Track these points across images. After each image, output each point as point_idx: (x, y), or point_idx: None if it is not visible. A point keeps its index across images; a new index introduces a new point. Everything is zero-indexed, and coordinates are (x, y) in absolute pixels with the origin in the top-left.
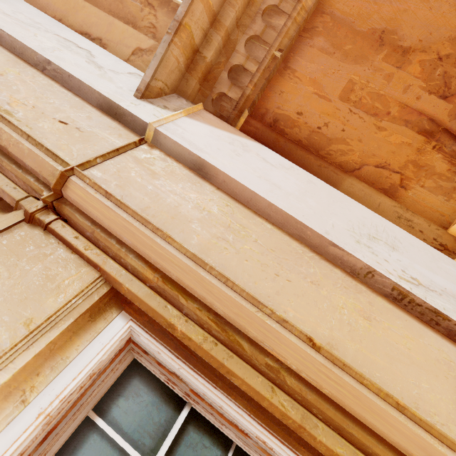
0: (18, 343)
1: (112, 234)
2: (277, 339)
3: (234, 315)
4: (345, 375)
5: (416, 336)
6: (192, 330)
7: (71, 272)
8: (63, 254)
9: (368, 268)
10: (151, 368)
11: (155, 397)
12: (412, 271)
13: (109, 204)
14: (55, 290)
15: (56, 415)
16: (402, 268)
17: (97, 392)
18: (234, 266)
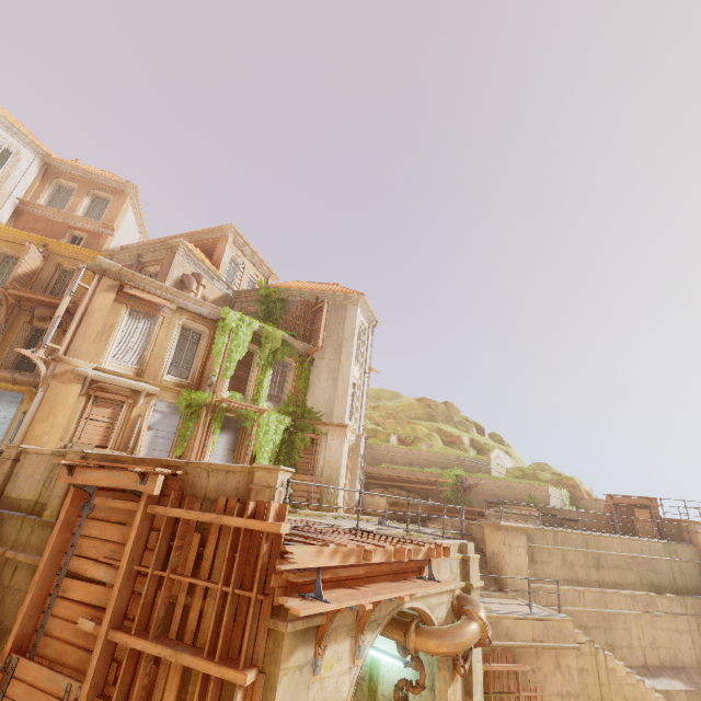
0: None
1: None
2: None
3: None
4: None
5: None
6: None
7: None
8: None
9: None
10: None
11: None
12: None
13: None
14: None
15: None
16: None
17: None
18: None
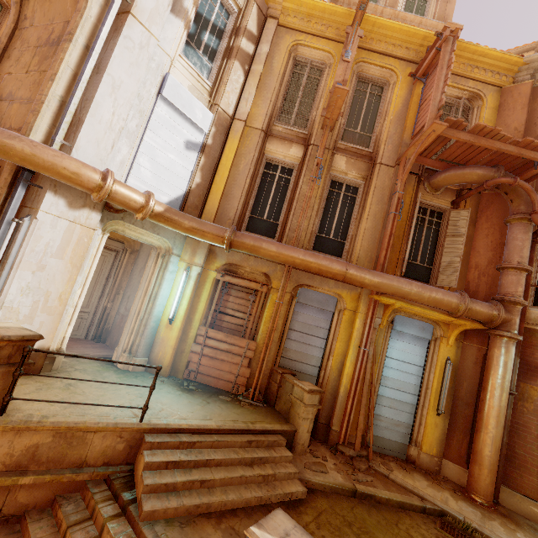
0: None
1: None
2: None
3: None
4: None
5: None
6: None
7: None
8: None
9: None
10: None
11: None
12: None
13: None
14: None
15: None
16: None
17: None
18: None
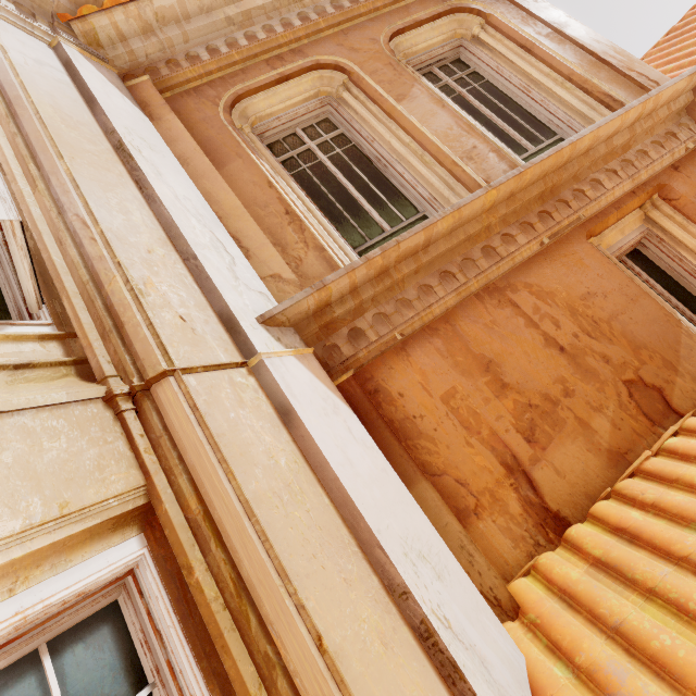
0: (47, 523)
1: (177, 447)
2: (288, 625)
3: (257, 582)
4: (339, 694)
5: (427, 688)
6: (209, 582)
7: (121, 469)
8: (122, 446)
9: (404, 587)
10: (133, 618)
11: (118, 660)
12: (447, 610)
13: (192, 418)
14: (100, 482)
15: (29, 622)
16: (439, 602)
17: (66, 621)
18: (278, 528)
